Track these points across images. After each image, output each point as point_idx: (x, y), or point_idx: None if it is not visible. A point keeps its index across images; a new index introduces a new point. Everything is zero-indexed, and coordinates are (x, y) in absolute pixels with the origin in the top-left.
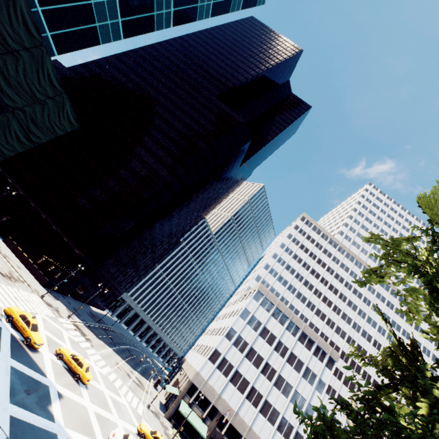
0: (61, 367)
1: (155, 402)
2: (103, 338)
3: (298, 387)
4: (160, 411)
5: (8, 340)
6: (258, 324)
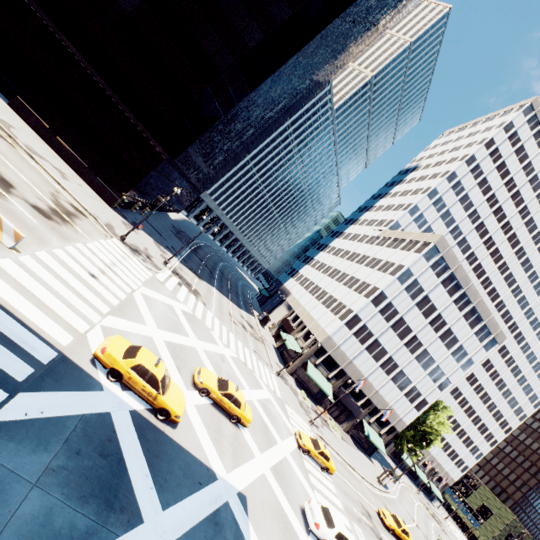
0: (210, 410)
1: (273, 355)
2: (202, 273)
3: (441, 363)
4: (281, 365)
5: (136, 446)
6: (419, 291)
